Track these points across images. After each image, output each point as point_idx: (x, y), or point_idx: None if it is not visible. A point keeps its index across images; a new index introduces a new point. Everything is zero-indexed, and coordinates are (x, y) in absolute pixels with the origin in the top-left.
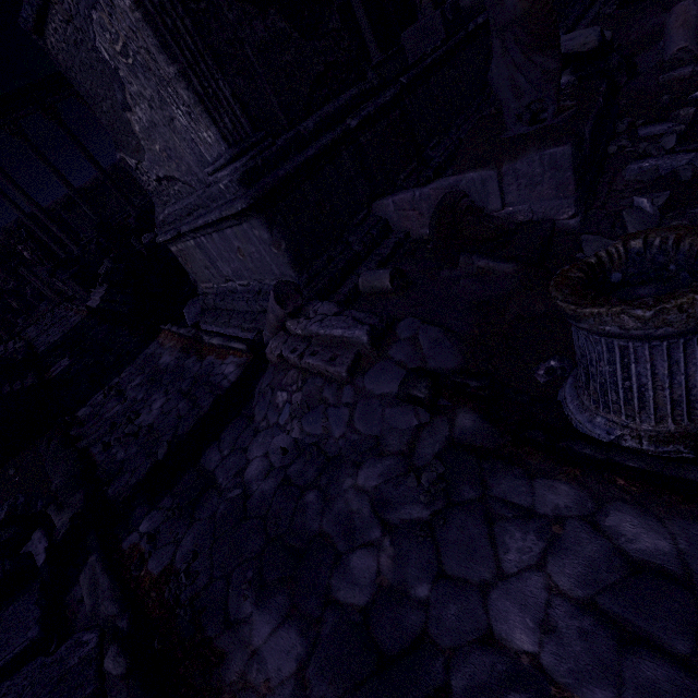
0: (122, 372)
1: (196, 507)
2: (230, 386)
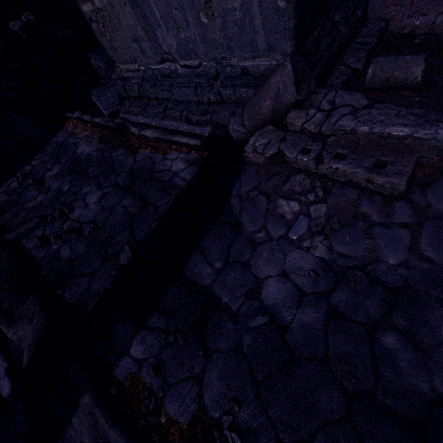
0: (32, 159)
1: (205, 333)
2: (188, 185)
